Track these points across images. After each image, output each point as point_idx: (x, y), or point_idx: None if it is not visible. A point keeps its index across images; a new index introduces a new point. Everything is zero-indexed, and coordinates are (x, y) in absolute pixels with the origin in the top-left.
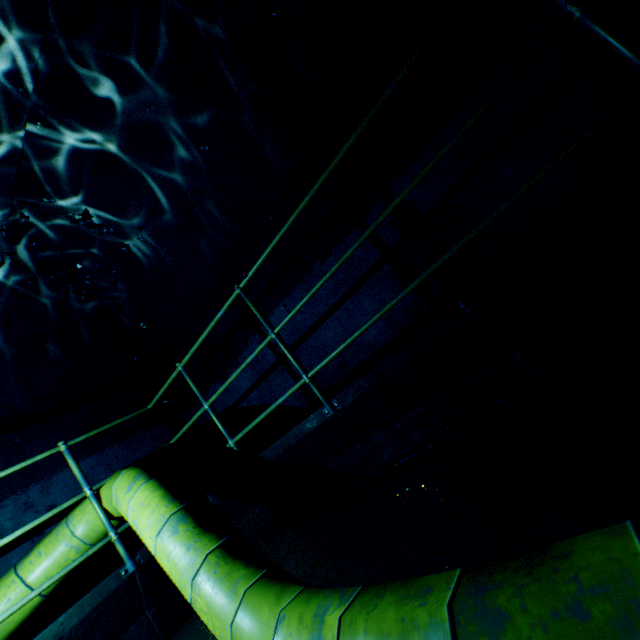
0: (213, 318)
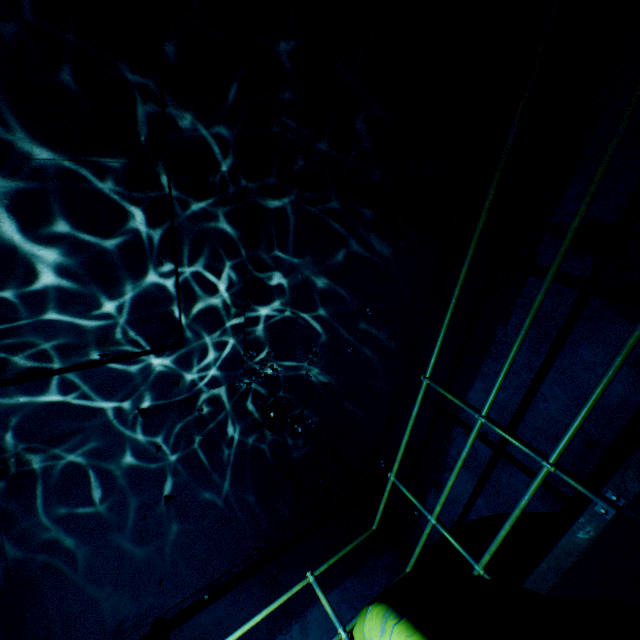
0: (406, 419)
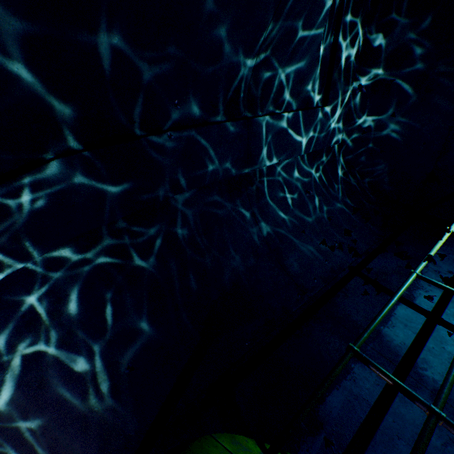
0: None
